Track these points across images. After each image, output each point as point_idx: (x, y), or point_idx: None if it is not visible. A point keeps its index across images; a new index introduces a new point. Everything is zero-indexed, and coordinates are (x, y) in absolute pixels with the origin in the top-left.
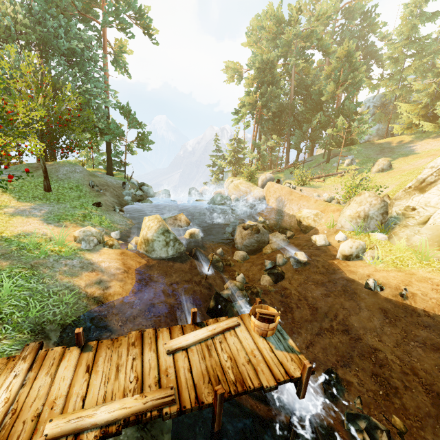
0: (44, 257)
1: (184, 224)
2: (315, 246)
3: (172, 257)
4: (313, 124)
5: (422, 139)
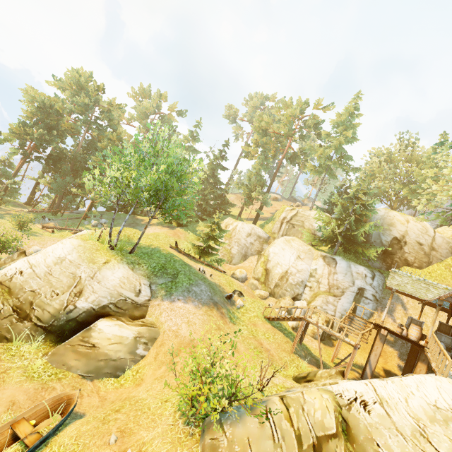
0: None
1: None
2: None
3: None
4: (78, 180)
5: (159, 225)
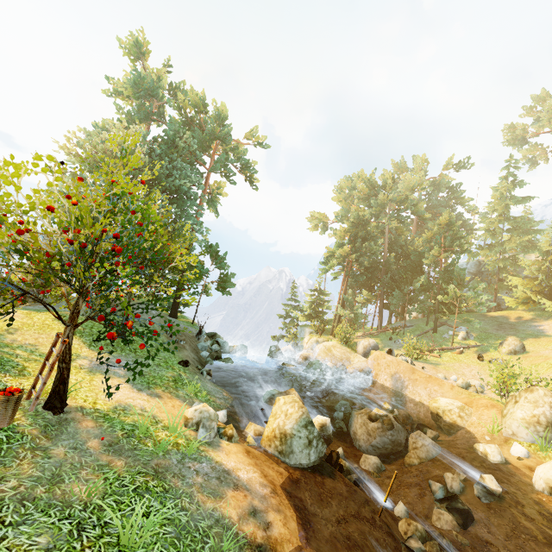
0: (163, 454)
1: None
2: (490, 463)
3: (312, 465)
4: (415, 286)
5: (546, 318)
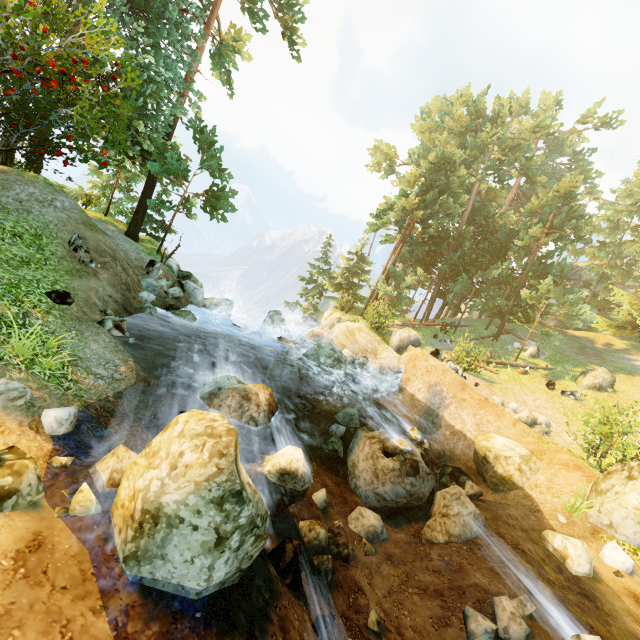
0: None
1: (265, 417)
2: (570, 575)
3: (219, 588)
4: (490, 274)
5: None
